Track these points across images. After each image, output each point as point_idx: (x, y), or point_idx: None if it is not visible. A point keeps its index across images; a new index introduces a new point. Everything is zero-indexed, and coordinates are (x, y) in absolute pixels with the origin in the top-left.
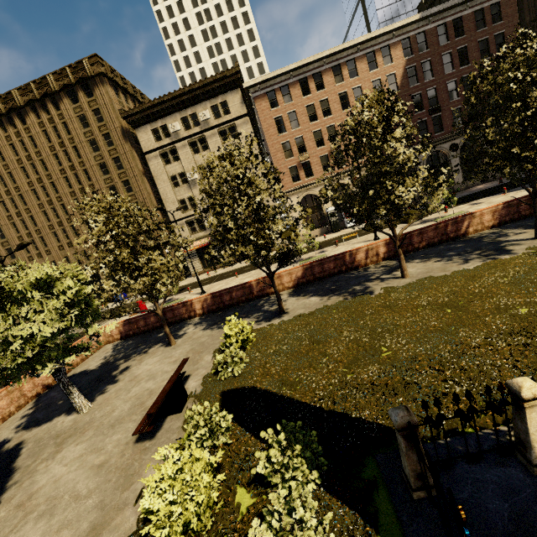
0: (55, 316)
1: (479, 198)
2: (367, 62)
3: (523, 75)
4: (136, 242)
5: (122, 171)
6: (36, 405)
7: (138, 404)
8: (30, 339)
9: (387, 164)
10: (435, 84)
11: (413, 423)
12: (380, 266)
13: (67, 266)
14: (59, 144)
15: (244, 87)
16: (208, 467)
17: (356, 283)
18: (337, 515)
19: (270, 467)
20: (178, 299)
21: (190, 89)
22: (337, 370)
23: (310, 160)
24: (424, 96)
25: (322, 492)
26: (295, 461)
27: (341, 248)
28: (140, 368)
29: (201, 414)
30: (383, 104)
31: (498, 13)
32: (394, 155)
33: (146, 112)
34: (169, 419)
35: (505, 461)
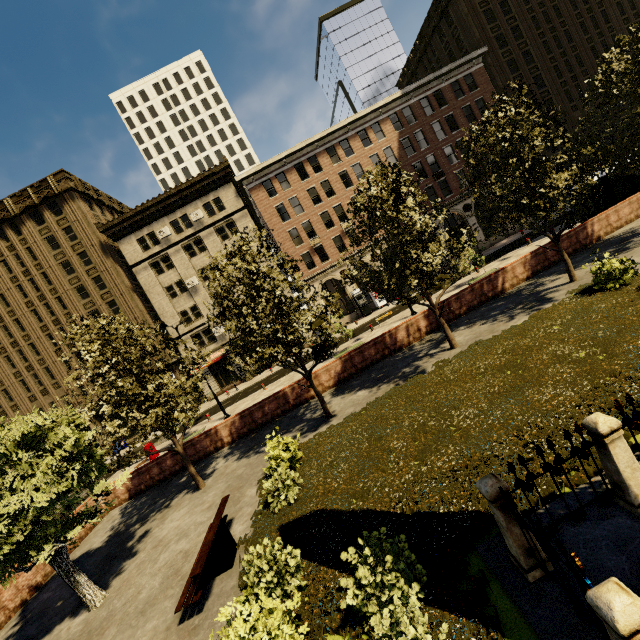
0: (52, 477)
1: (506, 253)
2: (360, 140)
3: (511, 134)
4: (140, 368)
5: (106, 291)
6: (23, 618)
7: (171, 573)
8: (15, 519)
9: (406, 234)
10: (432, 151)
11: (504, 489)
12: (425, 341)
13: (59, 412)
14: (23, 273)
15: (237, 181)
16: (286, 618)
17: (404, 365)
18: (453, 629)
19: (362, 594)
20: (196, 432)
21: (176, 191)
22: (409, 465)
23: (323, 244)
24: (424, 163)
25: (429, 608)
26: (389, 578)
27: (377, 332)
28: (164, 528)
29: (261, 557)
30: (388, 177)
31: (473, 83)
32: (411, 224)
33: (128, 222)
34: (217, 580)
35: (609, 512)
